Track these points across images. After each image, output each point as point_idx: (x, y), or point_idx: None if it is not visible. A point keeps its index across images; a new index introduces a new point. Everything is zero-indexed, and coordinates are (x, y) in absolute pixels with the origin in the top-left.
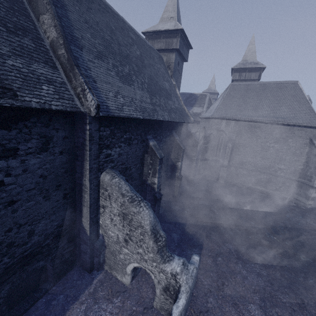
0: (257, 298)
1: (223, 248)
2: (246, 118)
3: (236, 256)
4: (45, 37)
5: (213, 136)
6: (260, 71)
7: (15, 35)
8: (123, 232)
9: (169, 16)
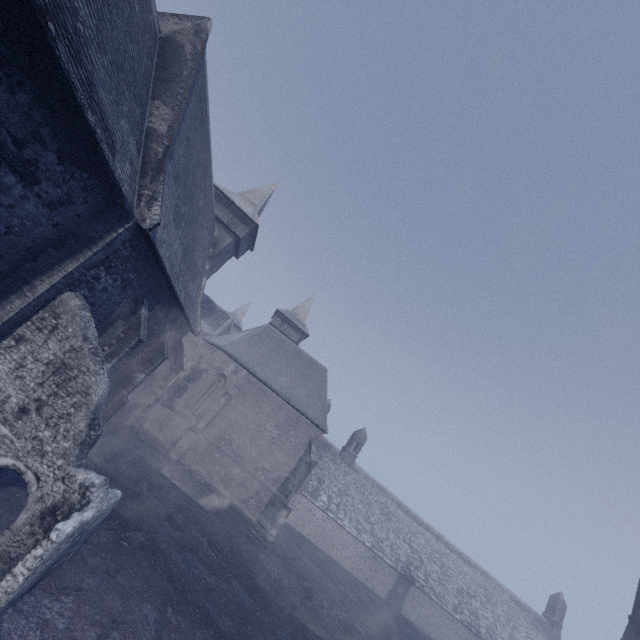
0: (160, 600)
1: (136, 535)
2: (262, 377)
3: (151, 550)
4: (148, 118)
5: (207, 376)
6: (302, 336)
7: (135, 101)
8: (30, 395)
9: (253, 200)
